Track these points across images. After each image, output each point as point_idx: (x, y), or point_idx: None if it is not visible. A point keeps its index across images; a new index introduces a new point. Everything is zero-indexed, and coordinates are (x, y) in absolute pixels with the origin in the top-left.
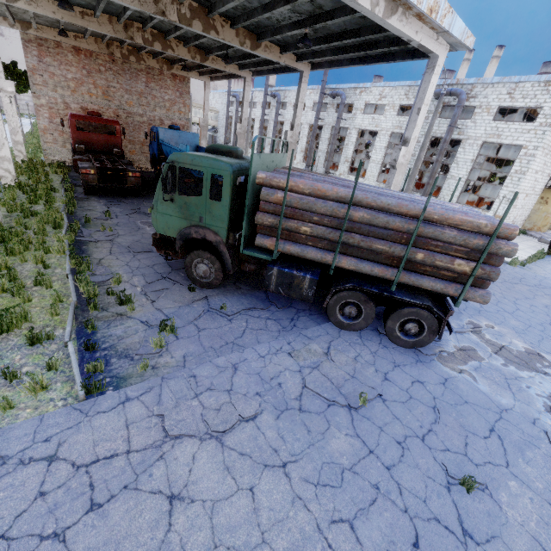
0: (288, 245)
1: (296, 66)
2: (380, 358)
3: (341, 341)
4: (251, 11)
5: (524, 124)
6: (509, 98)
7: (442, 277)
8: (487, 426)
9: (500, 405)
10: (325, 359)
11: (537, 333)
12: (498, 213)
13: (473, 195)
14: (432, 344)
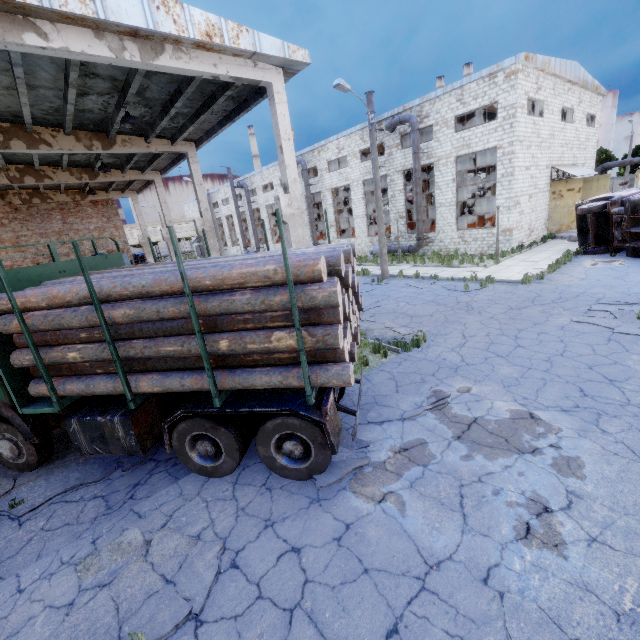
0: (69, 384)
1: (175, 150)
2: (245, 518)
3: (195, 503)
4: (63, 110)
5: (488, 124)
6: (460, 105)
7: (281, 363)
8: (386, 624)
9: (431, 554)
10: (138, 556)
11: (538, 377)
12: (505, 226)
13: (476, 216)
14: (354, 457)
